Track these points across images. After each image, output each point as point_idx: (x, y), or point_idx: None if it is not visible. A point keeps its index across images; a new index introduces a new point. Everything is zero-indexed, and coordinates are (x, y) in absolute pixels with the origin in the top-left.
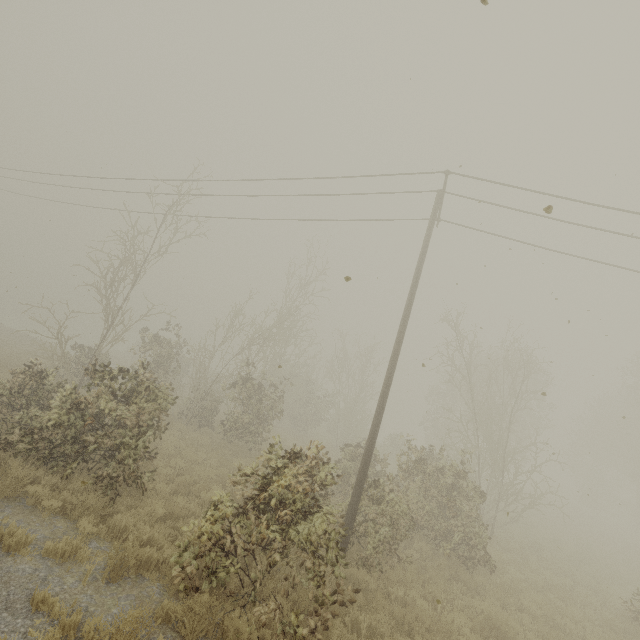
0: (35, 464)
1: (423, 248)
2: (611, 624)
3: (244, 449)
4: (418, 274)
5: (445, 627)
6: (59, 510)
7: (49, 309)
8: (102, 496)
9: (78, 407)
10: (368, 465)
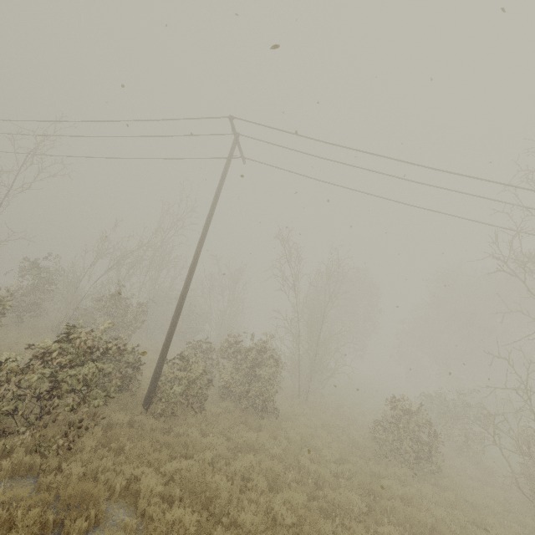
0: None
1: (221, 178)
2: (354, 442)
3: None
4: (216, 198)
5: (199, 445)
6: None
7: None
8: None
9: None
10: (169, 343)
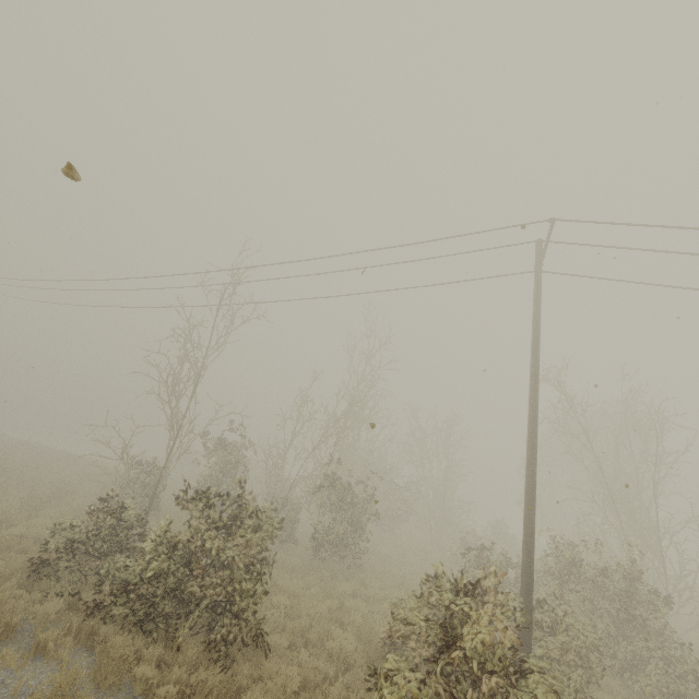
0: (127, 629)
1: (536, 305)
2: None
3: (341, 567)
4: (537, 335)
5: None
6: (173, 696)
7: (114, 427)
8: (223, 669)
9: (174, 548)
10: (532, 582)
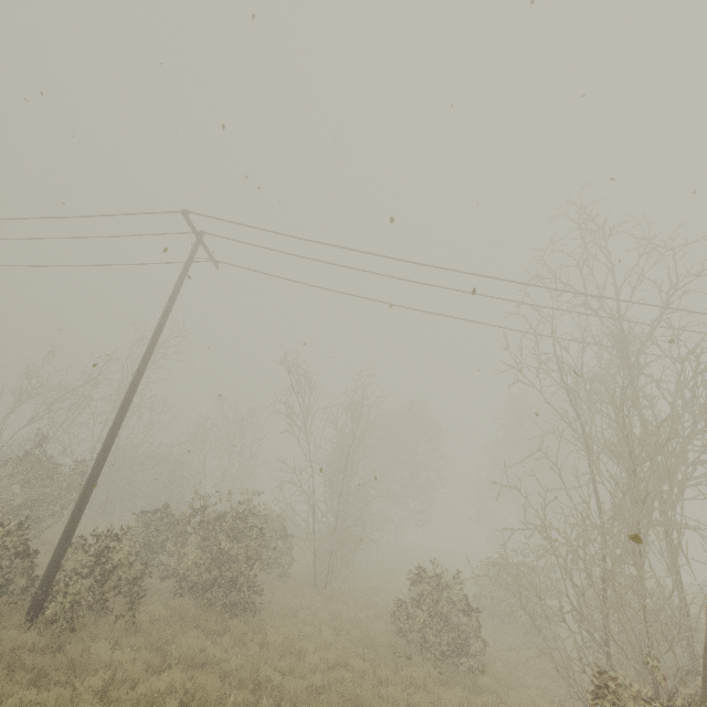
0: None
1: (176, 284)
2: (368, 640)
3: None
4: (167, 309)
5: (93, 665)
6: None
7: None
8: None
9: None
10: (80, 512)
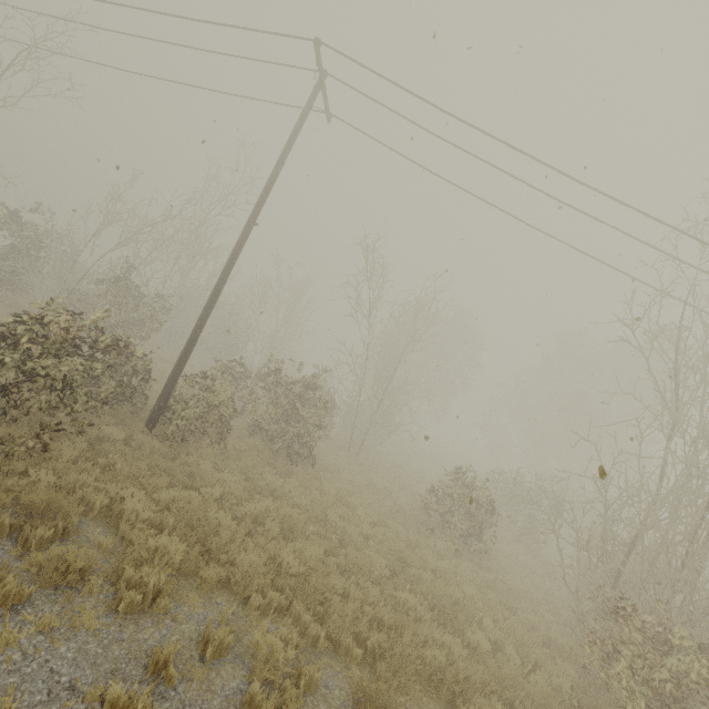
0: None
1: (290, 137)
2: (399, 508)
3: None
4: (278, 166)
5: (209, 479)
6: None
7: None
8: None
9: None
10: (188, 354)
